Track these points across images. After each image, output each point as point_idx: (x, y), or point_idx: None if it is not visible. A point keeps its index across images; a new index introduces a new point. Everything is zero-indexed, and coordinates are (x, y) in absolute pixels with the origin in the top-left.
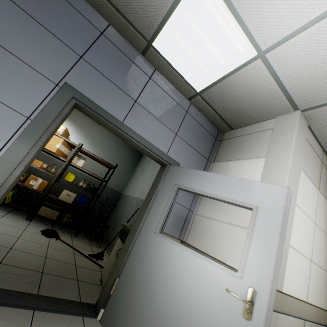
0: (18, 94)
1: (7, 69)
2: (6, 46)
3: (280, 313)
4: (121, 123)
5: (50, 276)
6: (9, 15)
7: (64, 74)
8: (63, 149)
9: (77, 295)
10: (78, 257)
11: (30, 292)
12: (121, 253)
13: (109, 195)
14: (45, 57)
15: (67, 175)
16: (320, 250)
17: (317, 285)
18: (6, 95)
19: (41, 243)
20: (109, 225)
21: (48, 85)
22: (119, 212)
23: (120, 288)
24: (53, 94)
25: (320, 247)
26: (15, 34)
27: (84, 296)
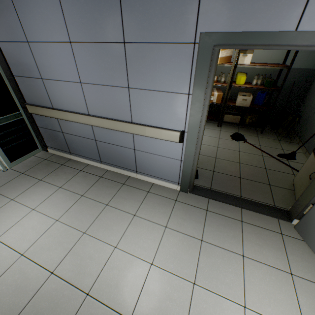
0: (174, 78)
1: (158, 61)
2: (147, 40)
3: None
4: (294, 34)
5: (246, 181)
6: (131, 1)
7: (195, 23)
8: (224, 54)
9: (270, 199)
10: (267, 159)
11: (235, 194)
12: (313, 183)
13: (296, 80)
14: (172, 19)
15: (237, 79)
16: None
17: None
18: (168, 84)
19: (233, 149)
20: (300, 116)
21: (187, 50)
22: (314, 100)
23: (314, 217)
24: (195, 58)
25: None
26: (144, 19)
27: (276, 200)
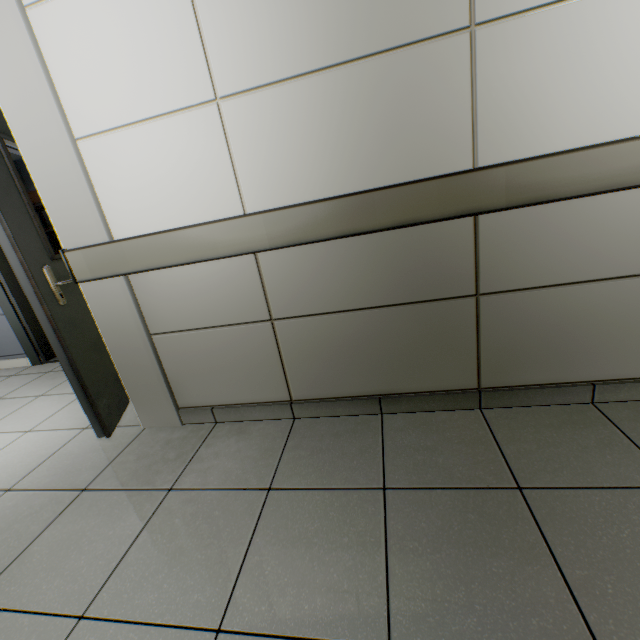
0: None
1: None
2: None
3: (149, 275)
4: None
5: None
6: None
7: None
8: None
9: None
10: None
11: None
12: None
13: None
14: None
15: None
16: (268, 18)
17: (290, 148)
18: None
19: None
20: None
21: None
22: None
23: None
24: None
25: (262, 4)
26: None
27: None
